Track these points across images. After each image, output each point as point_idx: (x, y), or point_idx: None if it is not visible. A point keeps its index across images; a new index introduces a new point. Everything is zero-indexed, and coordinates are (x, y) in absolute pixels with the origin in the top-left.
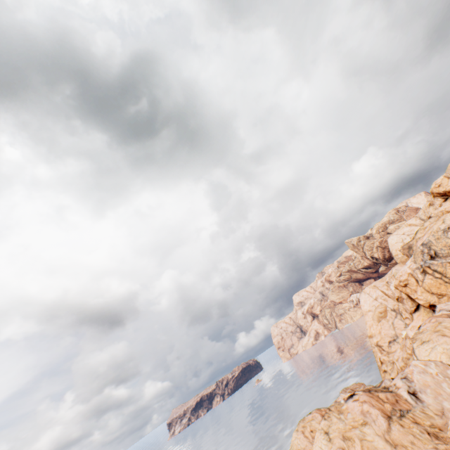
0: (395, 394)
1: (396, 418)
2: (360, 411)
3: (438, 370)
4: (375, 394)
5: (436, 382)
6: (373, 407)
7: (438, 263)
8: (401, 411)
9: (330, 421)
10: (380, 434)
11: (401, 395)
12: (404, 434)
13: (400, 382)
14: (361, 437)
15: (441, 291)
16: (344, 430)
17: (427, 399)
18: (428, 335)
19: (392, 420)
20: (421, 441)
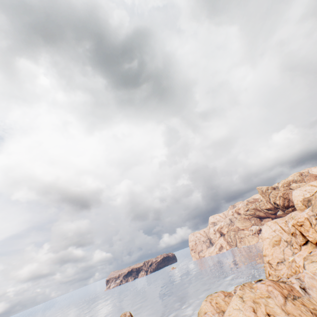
0: (291, 286)
1: (290, 299)
2: (266, 290)
3: None
4: (277, 282)
5: None
6: (275, 289)
7: None
8: (294, 296)
9: (244, 291)
10: (279, 305)
11: (295, 287)
12: (295, 309)
13: (294, 280)
14: (265, 304)
15: None
16: (254, 298)
17: (312, 294)
18: None
19: (287, 299)
20: (306, 315)
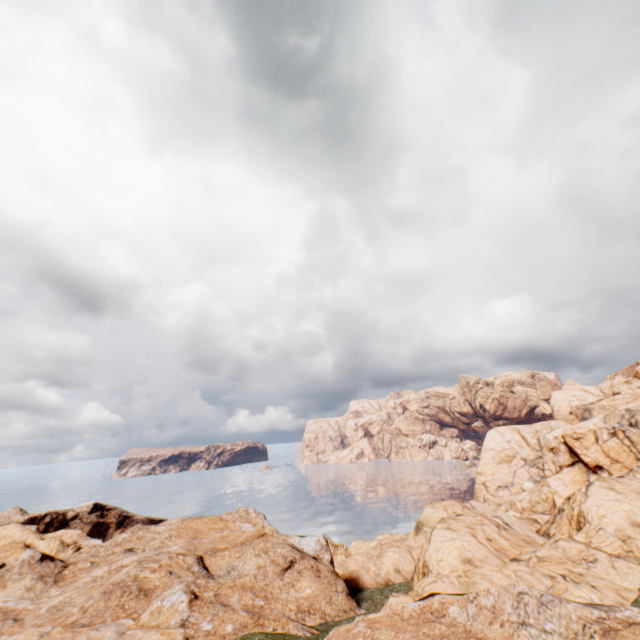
0: None
1: None
2: None
3: None
4: None
5: None
6: None
7: (636, 432)
8: None
9: (609, 483)
10: None
11: None
12: None
13: None
14: None
15: (619, 457)
16: (636, 491)
17: None
18: None
19: None
20: None
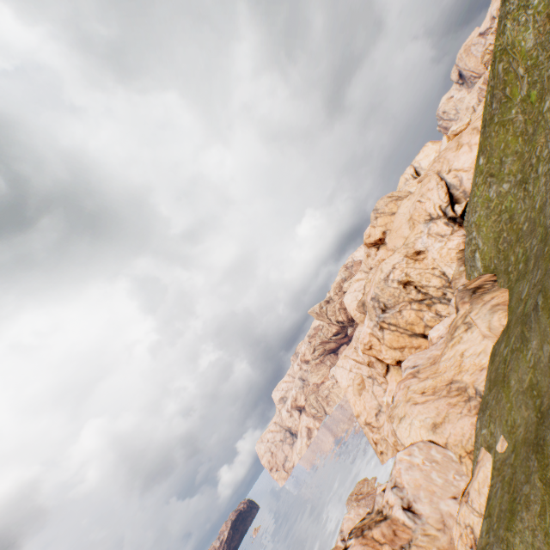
0: (391, 521)
1: None
2: None
3: (423, 456)
4: (369, 535)
5: (426, 474)
6: None
7: (390, 315)
8: (403, 549)
9: None
10: None
11: (398, 518)
12: None
13: (392, 496)
14: None
15: (401, 344)
16: None
17: (424, 509)
18: (402, 407)
19: None
20: None
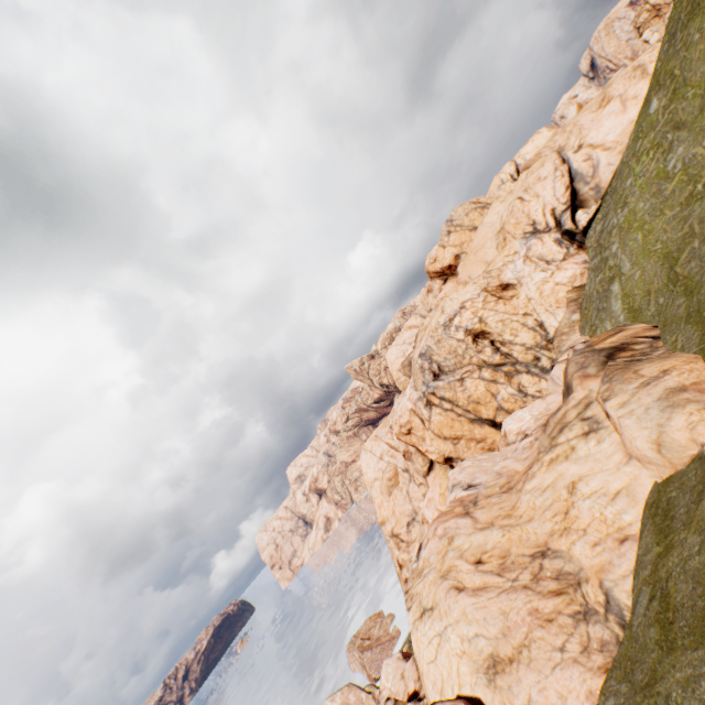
0: None
1: None
2: None
3: None
4: None
5: None
6: None
7: (445, 384)
8: None
9: None
10: None
11: None
12: None
13: None
14: None
15: (456, 432)
16: None
17: None
18: (432, 586)
19: None
20: None
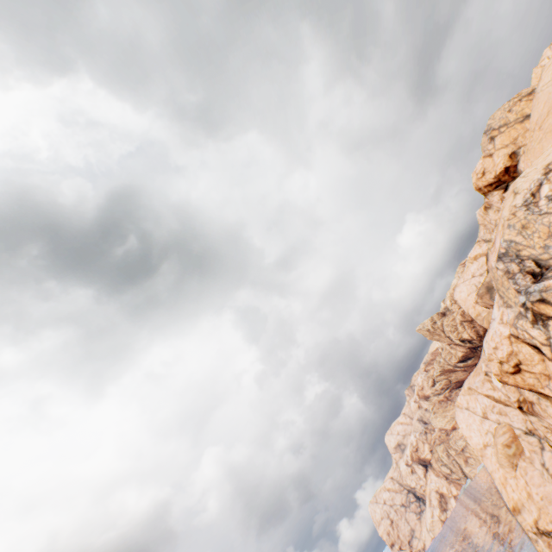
0: None
1: None
2: None
3: None
4: None
5: None
6: None
7: None
8: None
9: None
10: None
11: None
12: None
13: None
14: None
15: None
16: None
17: None
18: None
19: None
20: None
